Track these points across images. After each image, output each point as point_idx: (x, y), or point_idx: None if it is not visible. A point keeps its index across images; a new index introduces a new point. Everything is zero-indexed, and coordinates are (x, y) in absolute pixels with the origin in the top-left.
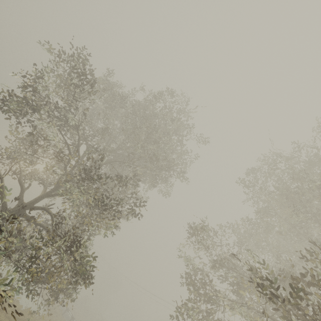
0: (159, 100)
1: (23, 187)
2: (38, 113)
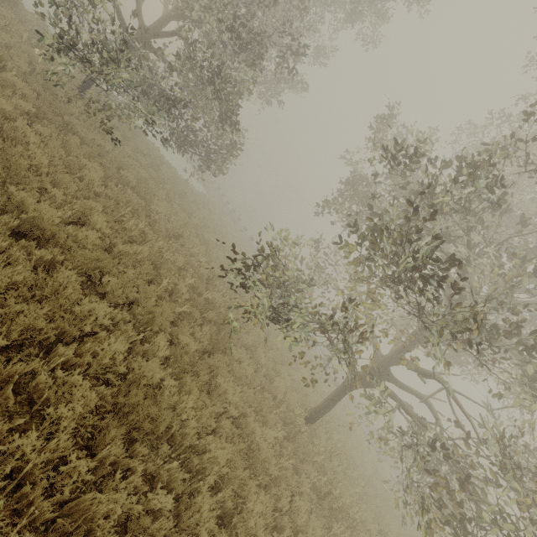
0: None
1: None
2: None
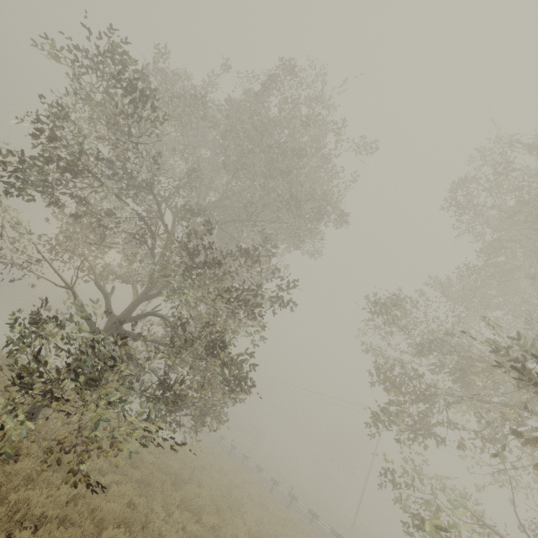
0: (273, 86)
1: (106, 294)
2: (85, 174)
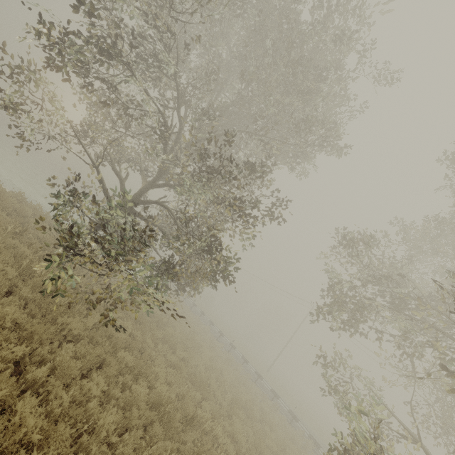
0: None
1: (122, 176)
2: (119, 59)
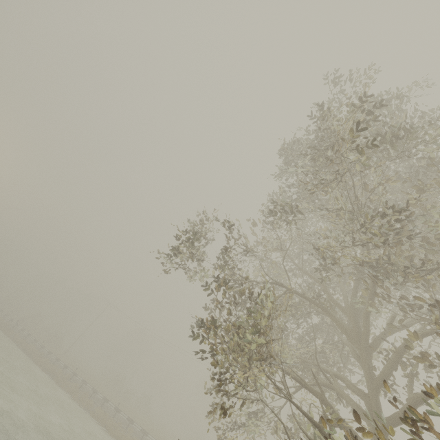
0: None
1: None
2: None
